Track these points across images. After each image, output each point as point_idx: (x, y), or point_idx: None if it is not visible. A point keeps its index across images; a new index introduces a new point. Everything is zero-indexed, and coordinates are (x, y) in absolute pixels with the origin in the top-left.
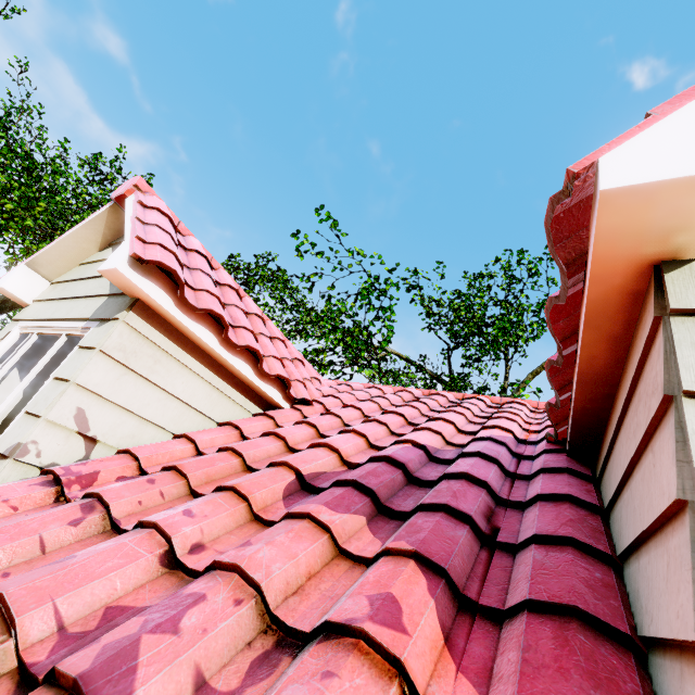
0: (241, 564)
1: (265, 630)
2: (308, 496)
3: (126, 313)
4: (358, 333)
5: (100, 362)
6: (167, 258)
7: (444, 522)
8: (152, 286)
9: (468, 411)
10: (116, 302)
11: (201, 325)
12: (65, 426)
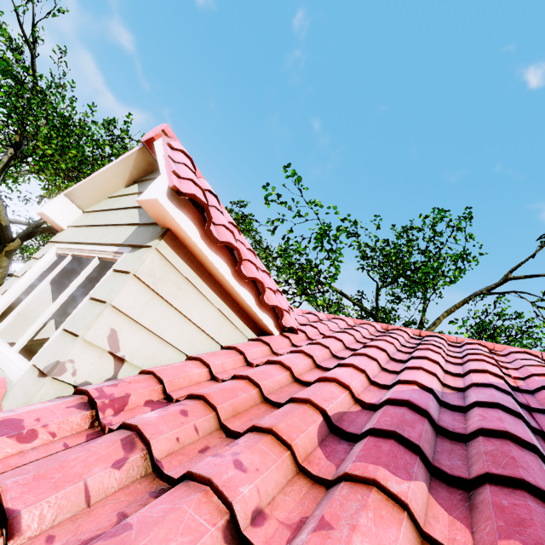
0: None
1: None
2: (341, 442)
3: (158, 241)
4: (309, 270)
5: (133, 286)
6: (199, 193)
7: (538, 509)
8: (184, 217)
9: (441, 350)
10: (147, 231)
11: (219, 256)
12: (99, 346)
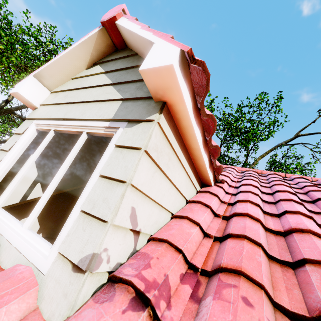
0: None
1: None
2: None
3: (158, 115)
4: None
5: (144, 162)
6: None
7: None
8: (185, 89)
9: None
10: (137, 105)
11: (198, 128)
12: (124, 226)
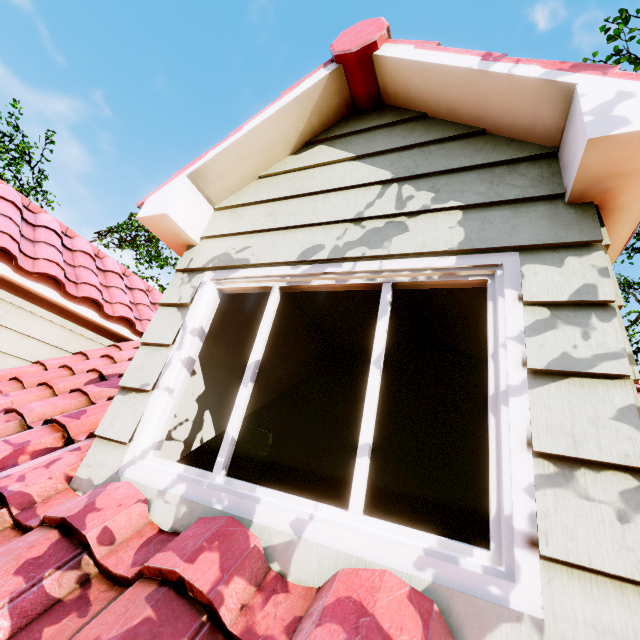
0: (17, 408)
1: (23, 431)
2: None
3: None
4: None
5: None
6: None
7: None
8: None
9: None
10: None
11: (41, 284)
12: None
